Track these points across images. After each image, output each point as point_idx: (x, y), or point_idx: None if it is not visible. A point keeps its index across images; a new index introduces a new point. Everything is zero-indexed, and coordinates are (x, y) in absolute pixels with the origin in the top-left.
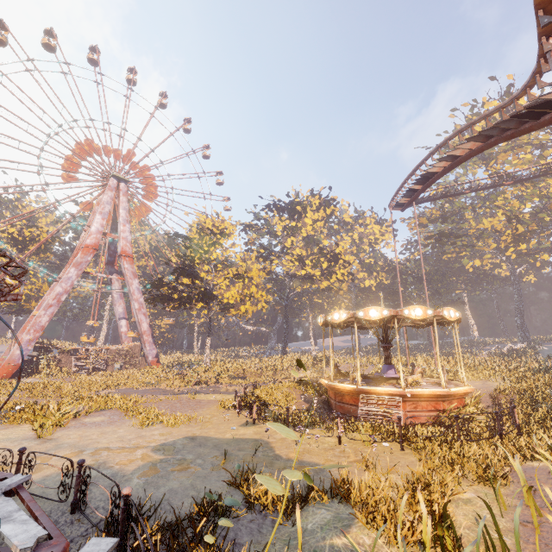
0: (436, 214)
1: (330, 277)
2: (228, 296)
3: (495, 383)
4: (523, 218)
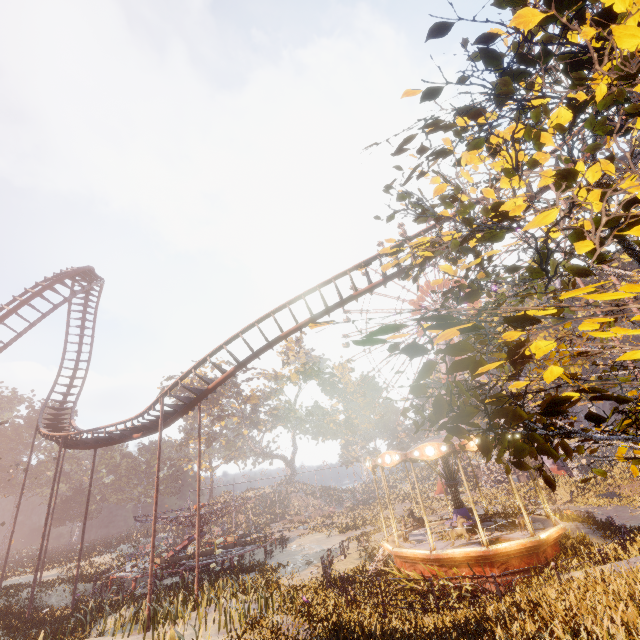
0: None
1: None
2: None
3: None
4: None
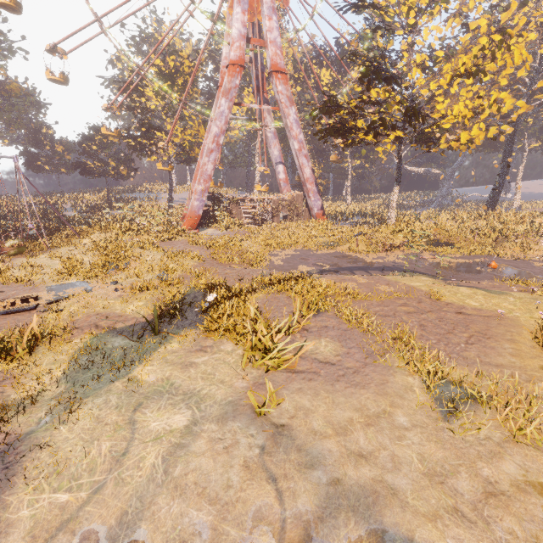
0: None
1: None
2: (455, 112)
3: None
4: None
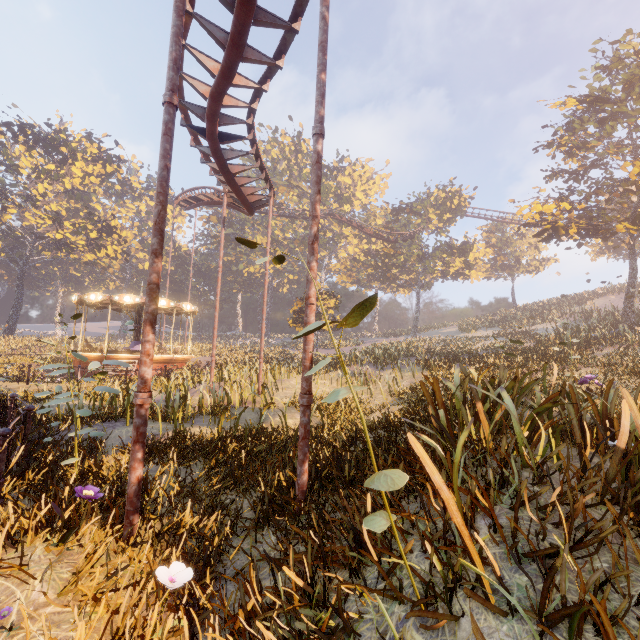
0: (226, 217)
1: (99, 250)
2: None
3: (217, 358)
4: (282, 244)
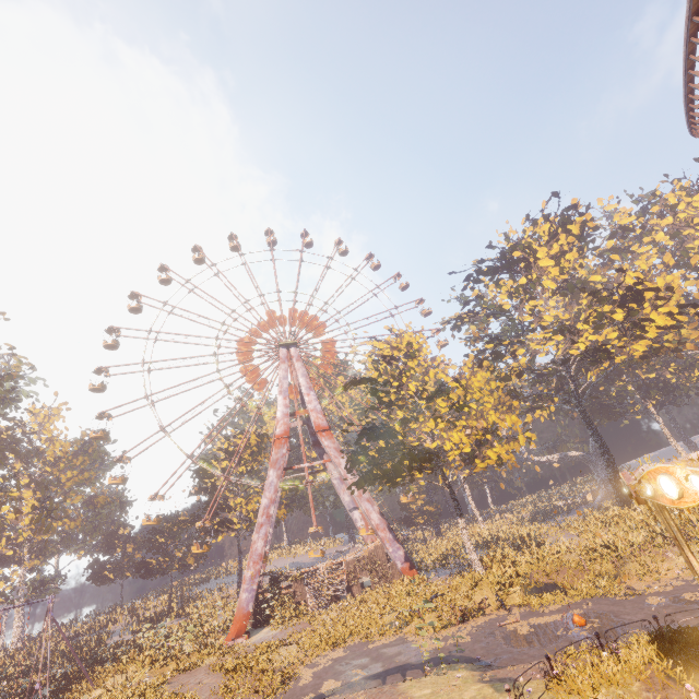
0: None
1: (642, 331)
2: (449, 447)
3: None
4: None
